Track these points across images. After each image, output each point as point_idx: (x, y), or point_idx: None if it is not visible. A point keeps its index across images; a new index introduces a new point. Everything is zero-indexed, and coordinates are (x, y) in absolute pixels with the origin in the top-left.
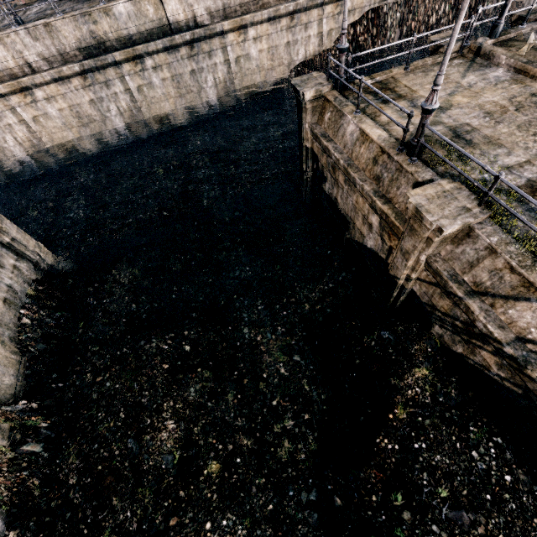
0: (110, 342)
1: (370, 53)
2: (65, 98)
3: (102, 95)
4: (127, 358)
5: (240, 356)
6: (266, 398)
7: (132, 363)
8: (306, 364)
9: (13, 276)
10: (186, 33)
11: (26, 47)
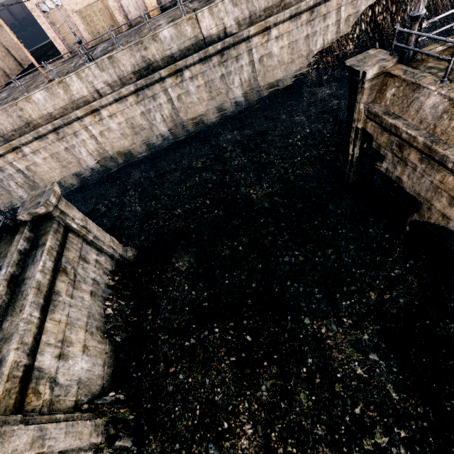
0: (177, 331)
1: (389, 30)
2: (123, 114)
3: (150, 107)
4: (195, 350)
5: (306, 350)
6: (346, 404)
7: (201, 355)
8: (387, 366)
9: (96, 270)
10: (218, 44)
11: (95, 78)
